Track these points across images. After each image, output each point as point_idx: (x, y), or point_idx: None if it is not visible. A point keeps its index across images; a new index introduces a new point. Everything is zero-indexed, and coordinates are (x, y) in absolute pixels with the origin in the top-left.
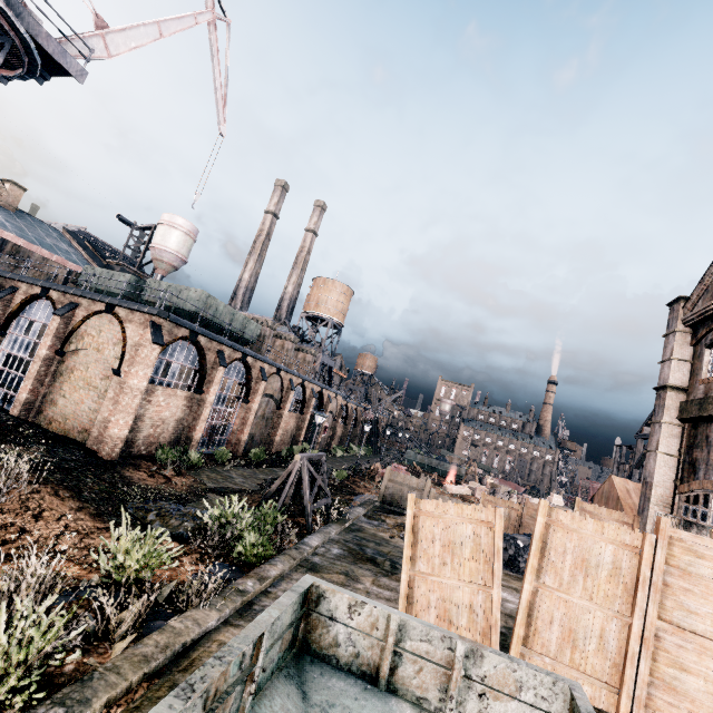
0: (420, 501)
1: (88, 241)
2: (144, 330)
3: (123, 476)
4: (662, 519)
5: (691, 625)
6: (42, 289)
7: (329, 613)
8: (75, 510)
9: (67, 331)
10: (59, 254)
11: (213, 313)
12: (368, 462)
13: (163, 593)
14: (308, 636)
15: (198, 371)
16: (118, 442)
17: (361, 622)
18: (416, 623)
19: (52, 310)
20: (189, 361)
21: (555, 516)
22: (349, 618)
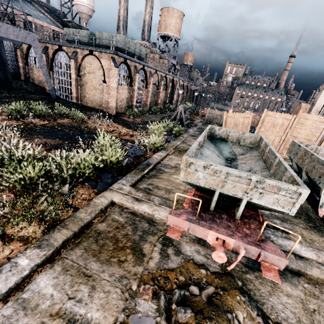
0: (228, 113)
1: (45, 6)
2: (109, 61)
3: (122, 119)
4: (300, 111)
5: (298, 136)
6: (58, 46)
7: (214, 131)
8: (122, 127)
9: (77, 66)
10: (43, 21)
11: (128, 47)
12: (195, 109)
13: (164, 139)
14: (210, 135)
15: (129, 77)
16: (114, 108)
17: (221, 131)
18: (232, 130)
19: (66, 56)
20: (125, 73)
21: (268, 113)
22: (218, 131)
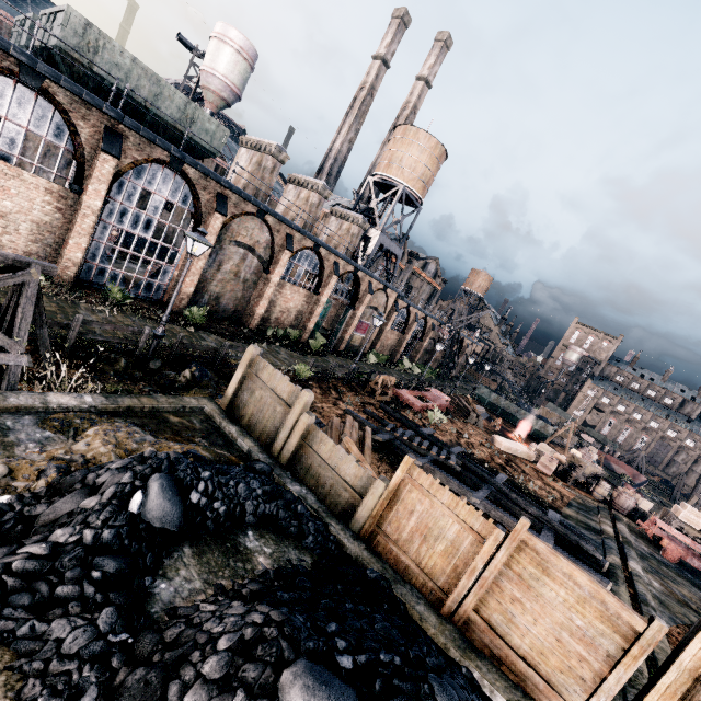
0: None
1: None
2: None
3: None
4: None
5: None
6: None
7: None
8: None
9: None
10: None
11: (108, 66)
12: (383, 374)
13: None
14: None
15: (74, 156)
16: None
17: None
18: None
19: None
20: (48, 131)
21: None
22: None
